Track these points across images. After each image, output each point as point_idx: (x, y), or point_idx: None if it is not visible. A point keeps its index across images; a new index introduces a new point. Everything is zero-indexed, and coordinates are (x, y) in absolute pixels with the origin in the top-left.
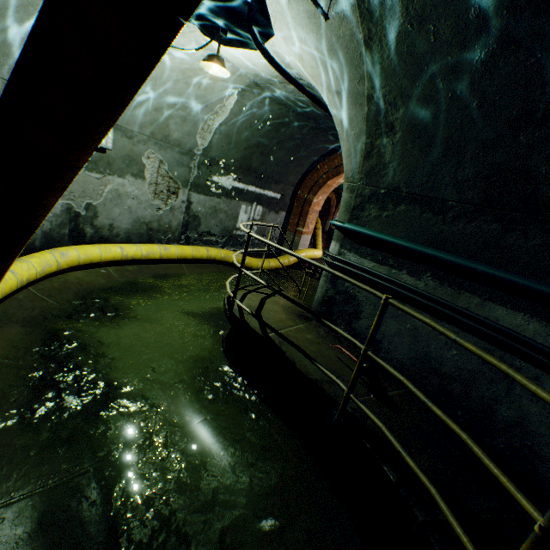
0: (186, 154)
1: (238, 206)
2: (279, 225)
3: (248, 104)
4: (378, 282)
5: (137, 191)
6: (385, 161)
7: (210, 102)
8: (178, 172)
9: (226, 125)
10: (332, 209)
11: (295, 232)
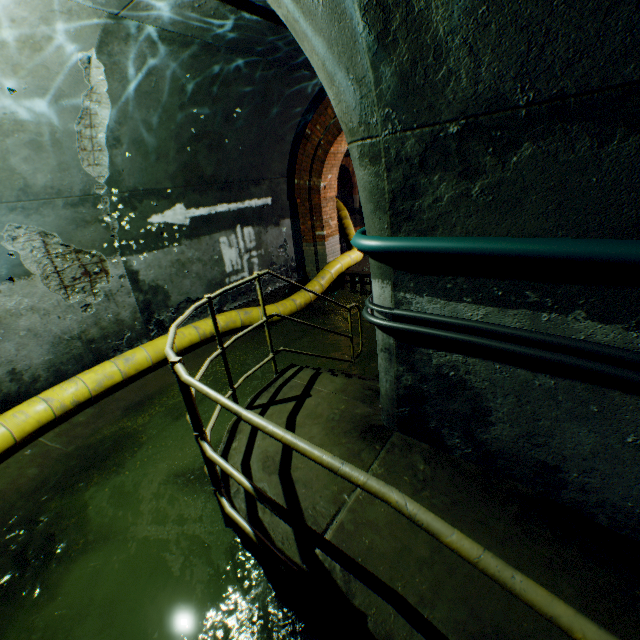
0: (81, 203)
1: (214, 243)
2: (289, 240)
3: (133, 69)
4: (515, 352)
5: (28, 299)
6: (436, 37)
7: (62, 94)
8: (85, 237)
9: (120, 124)
10: (353, 179)
11: (314, 240)
